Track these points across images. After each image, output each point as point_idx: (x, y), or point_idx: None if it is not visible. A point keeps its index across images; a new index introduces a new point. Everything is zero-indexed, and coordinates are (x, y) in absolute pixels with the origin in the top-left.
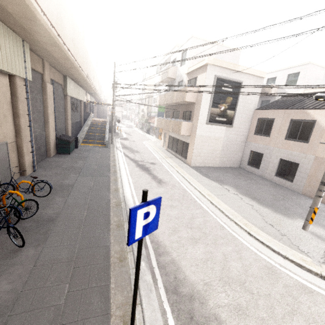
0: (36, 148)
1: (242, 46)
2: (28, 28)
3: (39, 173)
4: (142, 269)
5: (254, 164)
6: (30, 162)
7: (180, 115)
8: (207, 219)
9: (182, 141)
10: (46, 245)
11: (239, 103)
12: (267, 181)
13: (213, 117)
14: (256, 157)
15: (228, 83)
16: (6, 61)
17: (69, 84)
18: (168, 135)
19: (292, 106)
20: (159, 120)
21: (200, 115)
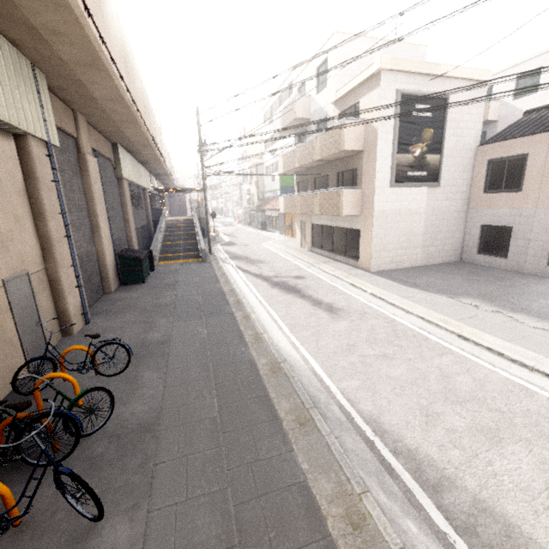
0: (83, 279)
1: (476, 1)
2: (40, 24)
3: (97, 326)
4: (420, 544)
5: (492, 251)
6: (77, 307)
7: (330, 182)
8: (478, 374)
9: (342, 229)
10: (154, 503)
11: (448, 138)
12: (533, 278)
13: (401, 171)
14: (496, 236)
15: (422, 101)
16: (4, 101)
17: (124, 158)
18: (309, 224)
19: None
20: (289, 199)
21: (378, 171)
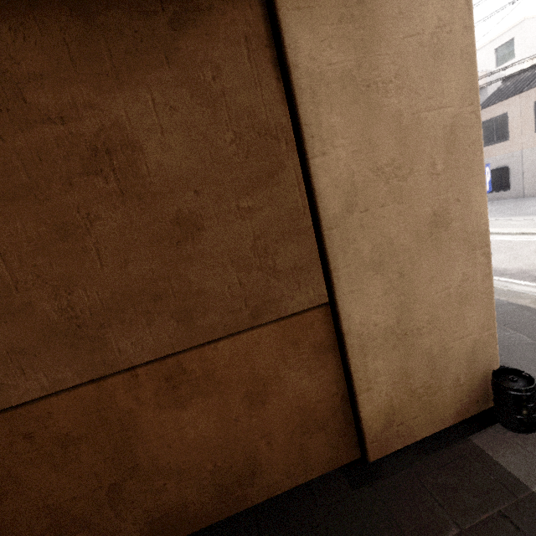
0: None
1: None
2: None
3: None
4: None
5: (498, 188)
6: None
7: None
8: None
9: None
10: None
11: None
12: (531, 199)
13: None
14: (498, 176)
15: None
16: None
17: None
18: None
19: (529, 86)
20: None
21: None
